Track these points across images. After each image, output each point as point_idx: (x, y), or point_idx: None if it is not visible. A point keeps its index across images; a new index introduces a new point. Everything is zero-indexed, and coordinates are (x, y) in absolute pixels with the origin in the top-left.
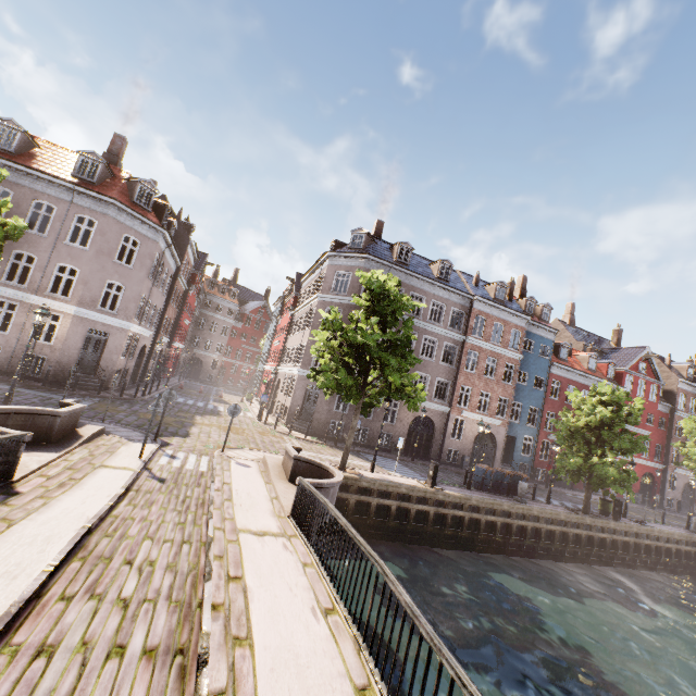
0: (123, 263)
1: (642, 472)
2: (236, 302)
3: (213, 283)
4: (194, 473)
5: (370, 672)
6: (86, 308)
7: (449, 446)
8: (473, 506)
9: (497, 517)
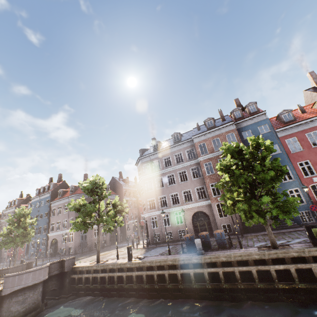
0: None
1: None
2: None
3: None
4: None
5: None
6: None
7: (221, 223)
8: (151, 266)
9: (163, 270)
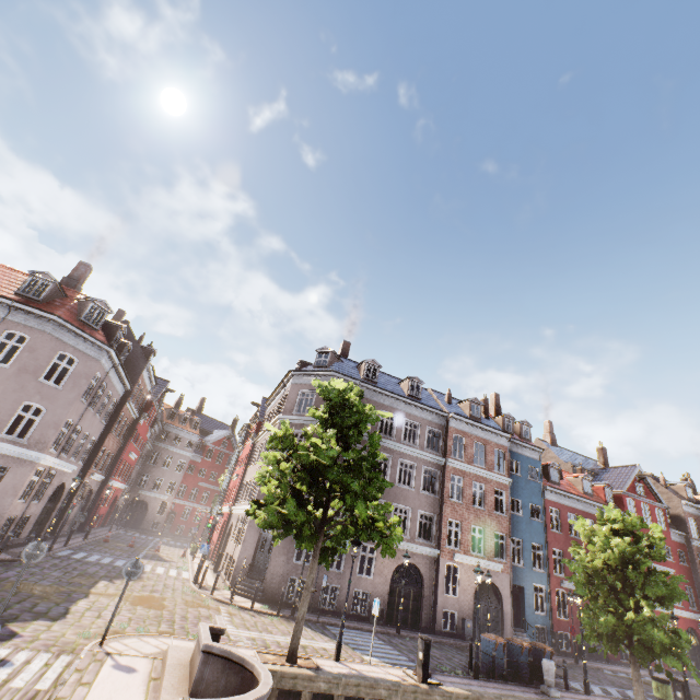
0: (50, 383)
1: (682, 627)
2: (197, 433)
3: (174, 412)
4: (16, 697)
5: None
6: None
7: (444, 606)
8: None
9: None
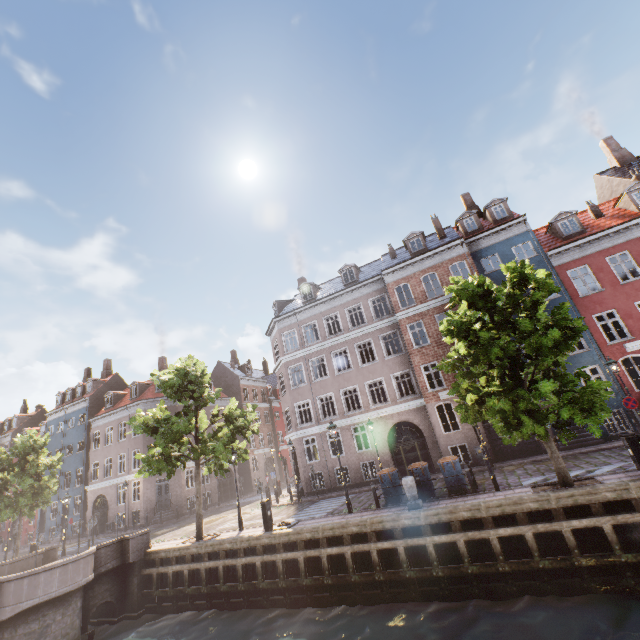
0: None
1: None
2: None
3: None
4: None
5: None
6: None
7: (448, 444)
8: (314, 539)
9: (341, 546)
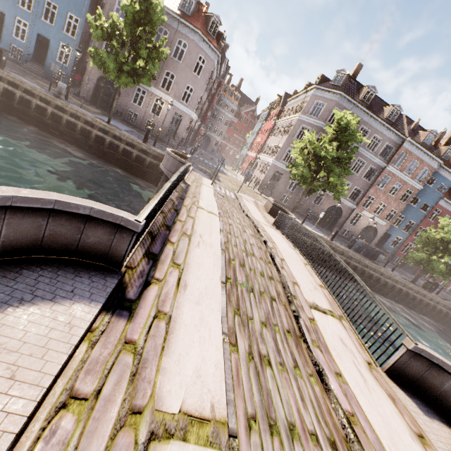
0: (195, 74)
1: None
2: (237, 104)
3: (226, 87)
4: (231, 197)
5: (307, 263)
6: (175, 100)
7: (346, 227)
8: (349, 256)
9: (359, 265)
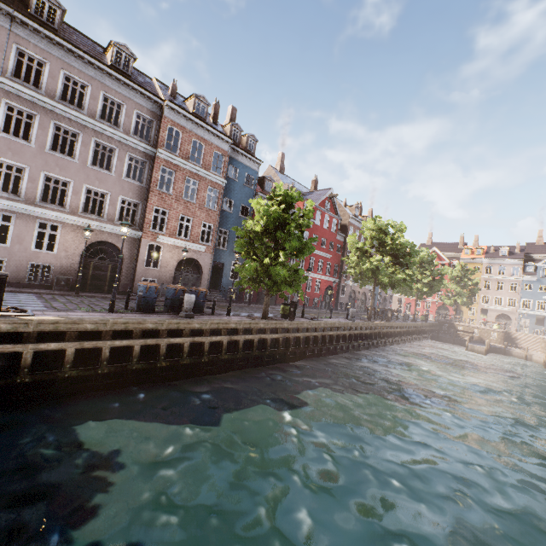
0: None
1: (325, 286)
2: None
3: None
4: None
5: None
6: None
7: (144, 275)
8: (92, 331)
9: (133, 339)
